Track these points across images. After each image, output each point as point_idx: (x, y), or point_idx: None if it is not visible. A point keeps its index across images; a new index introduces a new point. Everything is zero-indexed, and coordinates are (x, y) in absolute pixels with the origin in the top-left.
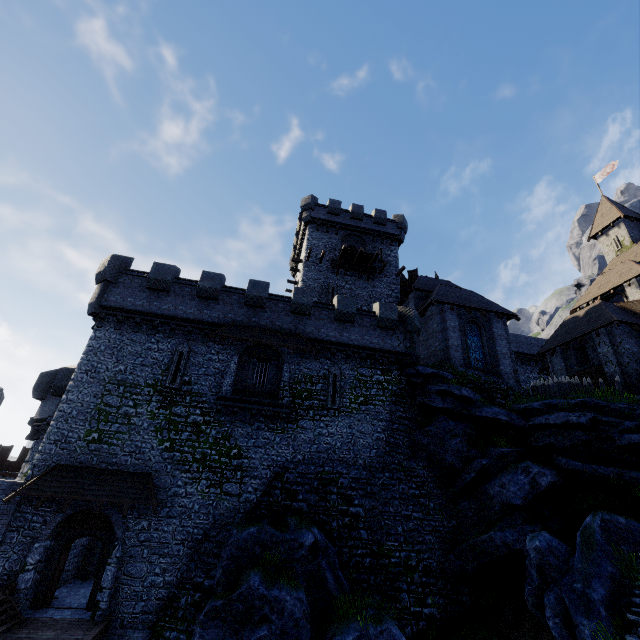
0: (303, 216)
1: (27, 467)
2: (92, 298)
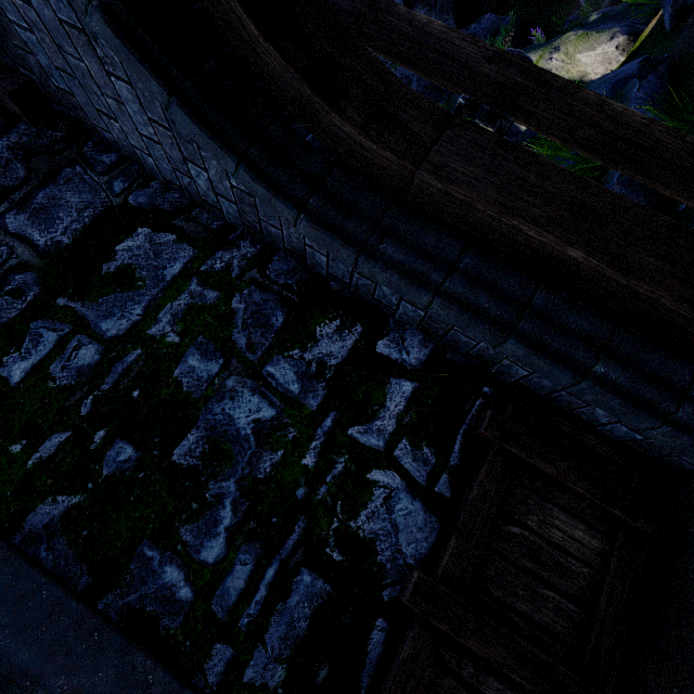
0: None
1: None
2: None
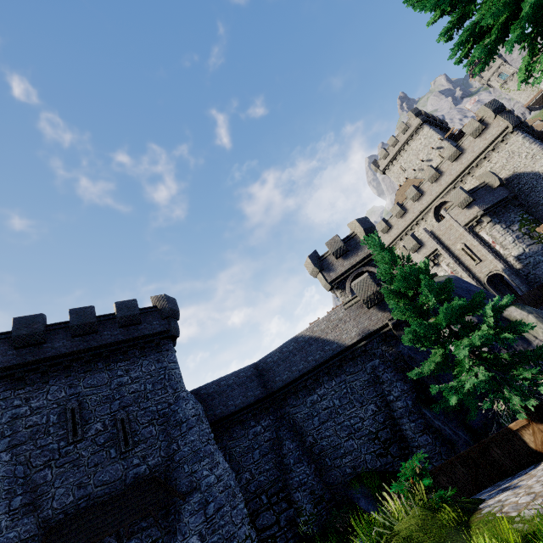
0: (420, 119)
1: (515, 226)
2: (508, 119)
